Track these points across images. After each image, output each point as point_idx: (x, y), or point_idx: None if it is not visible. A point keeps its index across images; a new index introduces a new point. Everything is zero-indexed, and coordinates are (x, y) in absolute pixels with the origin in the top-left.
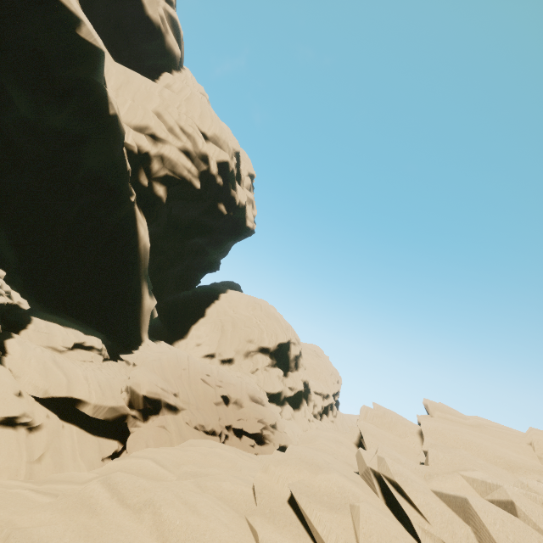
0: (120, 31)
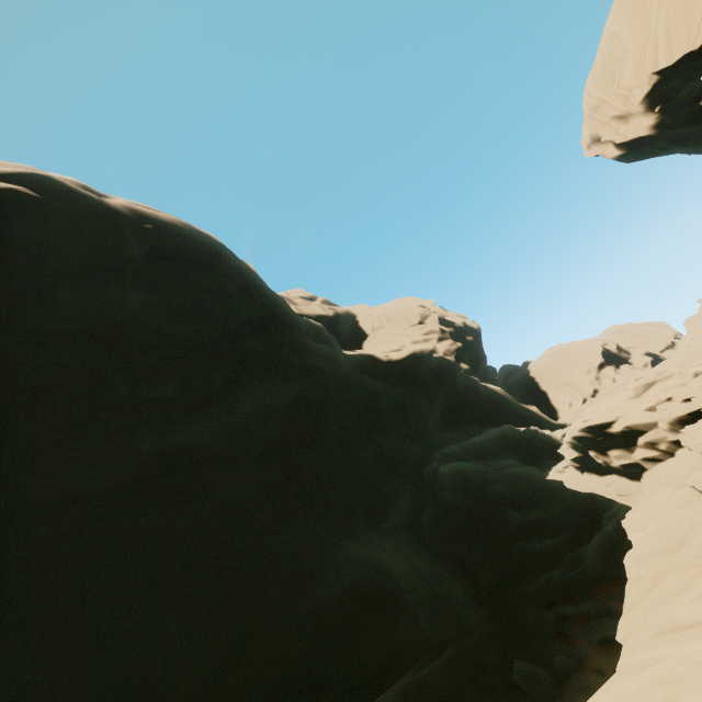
0: (338, 337)
